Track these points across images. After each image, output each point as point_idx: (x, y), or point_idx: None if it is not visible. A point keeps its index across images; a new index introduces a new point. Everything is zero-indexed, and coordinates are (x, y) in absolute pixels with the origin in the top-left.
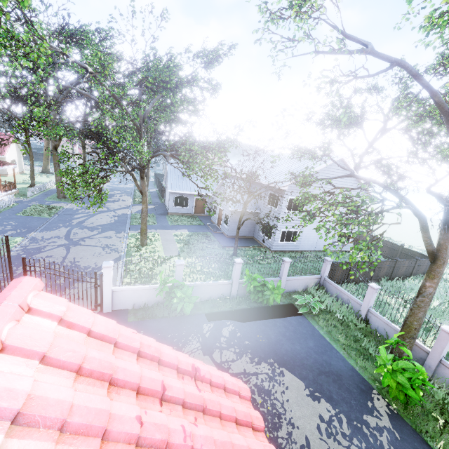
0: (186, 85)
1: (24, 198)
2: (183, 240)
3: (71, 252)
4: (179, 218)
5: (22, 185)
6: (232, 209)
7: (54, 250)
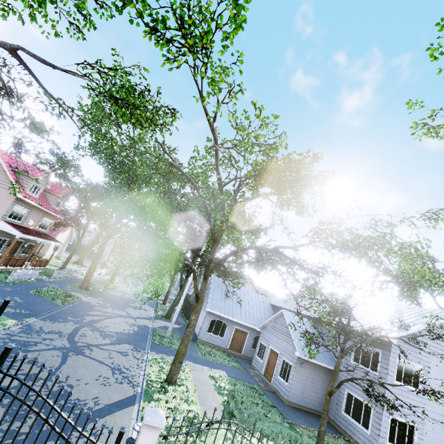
0: (302, 184)
1: (47, 278)
2: (225, 390)
3: (68, 363)
4: (211, 350)
5: (52, 266)
6: (301, 355)
7: (45, 353)
